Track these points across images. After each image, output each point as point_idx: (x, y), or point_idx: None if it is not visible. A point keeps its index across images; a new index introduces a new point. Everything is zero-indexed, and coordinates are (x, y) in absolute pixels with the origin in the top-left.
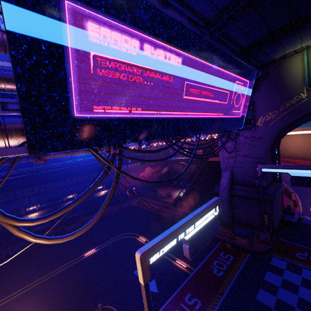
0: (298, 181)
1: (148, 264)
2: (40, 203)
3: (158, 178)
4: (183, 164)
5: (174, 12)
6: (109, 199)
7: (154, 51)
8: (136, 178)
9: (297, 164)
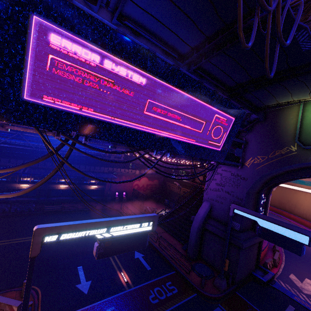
0: (264, 234)
1: (42, 241)
2: (34, 177)
3: (152, 192)
4: (179, 186)
5: (146, 41)
6: (47, 178)
7: (115, 67)
8: (74, 167)
9: (305, 225)
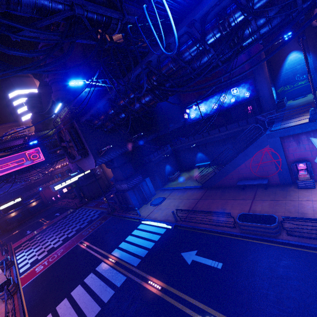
0: None
1: None
2: None
3: None
4: None
5: None
6: None
7: None
8: None
9: None
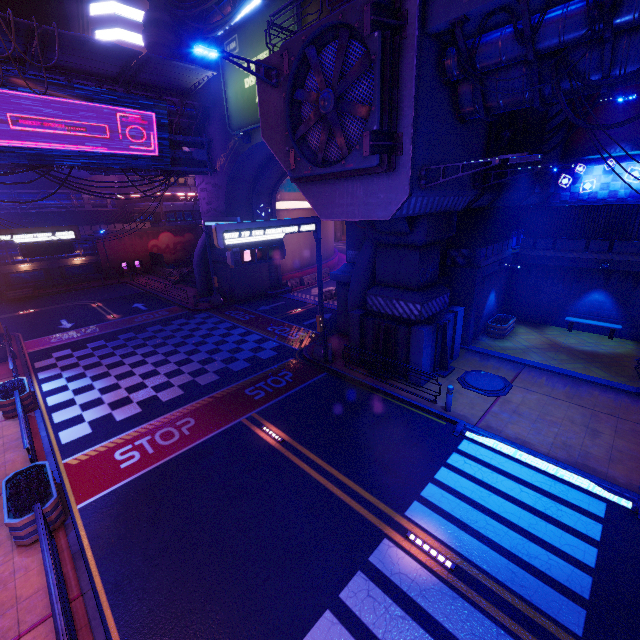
0: None
1: None
2: None
3: (188, 253)
4: None
5: None
6: None
7: None
8: None
9: None
